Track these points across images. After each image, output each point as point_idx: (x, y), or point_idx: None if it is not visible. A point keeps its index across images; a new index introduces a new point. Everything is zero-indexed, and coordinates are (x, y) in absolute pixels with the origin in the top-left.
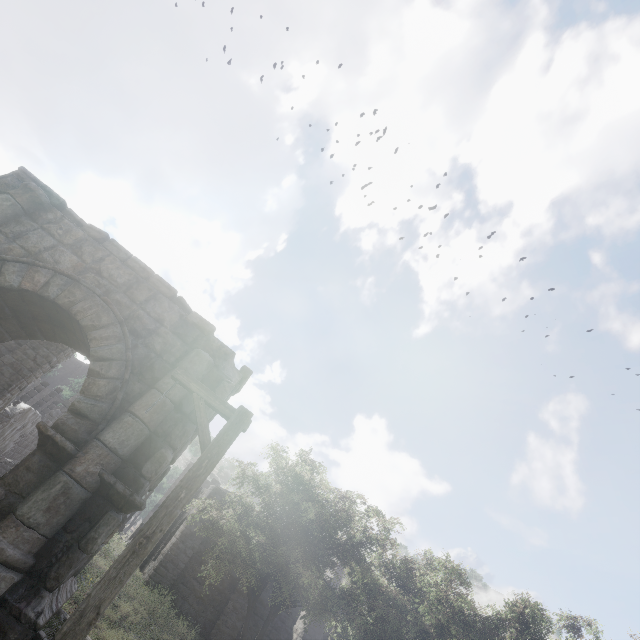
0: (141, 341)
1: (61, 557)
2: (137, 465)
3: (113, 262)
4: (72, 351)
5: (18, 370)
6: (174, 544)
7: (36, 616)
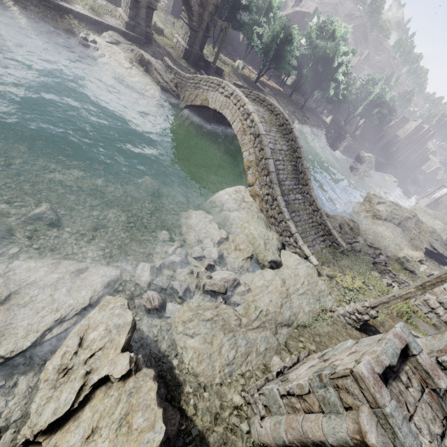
0: None
1: (202, 47)
2: (207, 29)
3: None
4: None
5: None
6: None
7: (203, 56)
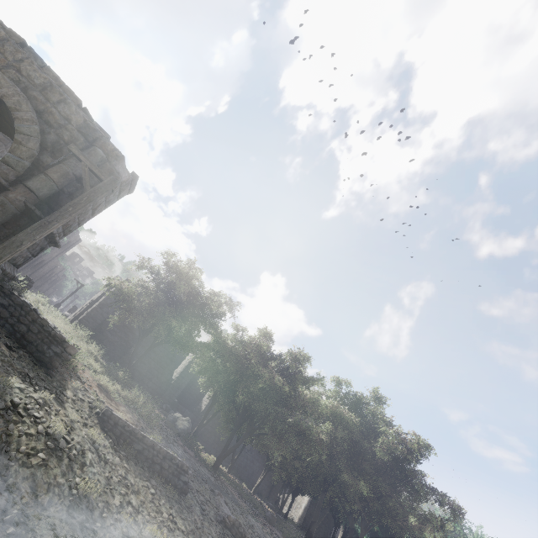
0: (53, 131)
1: (3, 239)
2: (50, 206)
3: (31, 66)
4: (6, 149)
5: None
6: (94, 308)
7: None
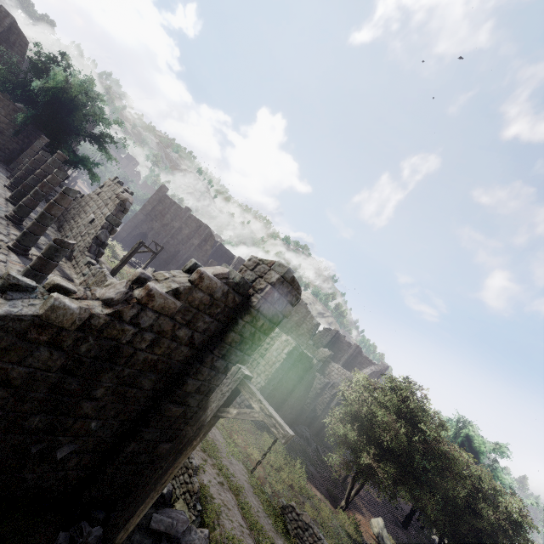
0: None
1: None
2: None
3: None
4: None
5: (206, 392)
6: (263, 387)
7: None
